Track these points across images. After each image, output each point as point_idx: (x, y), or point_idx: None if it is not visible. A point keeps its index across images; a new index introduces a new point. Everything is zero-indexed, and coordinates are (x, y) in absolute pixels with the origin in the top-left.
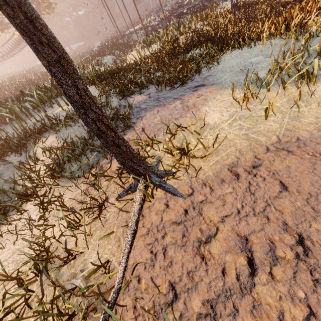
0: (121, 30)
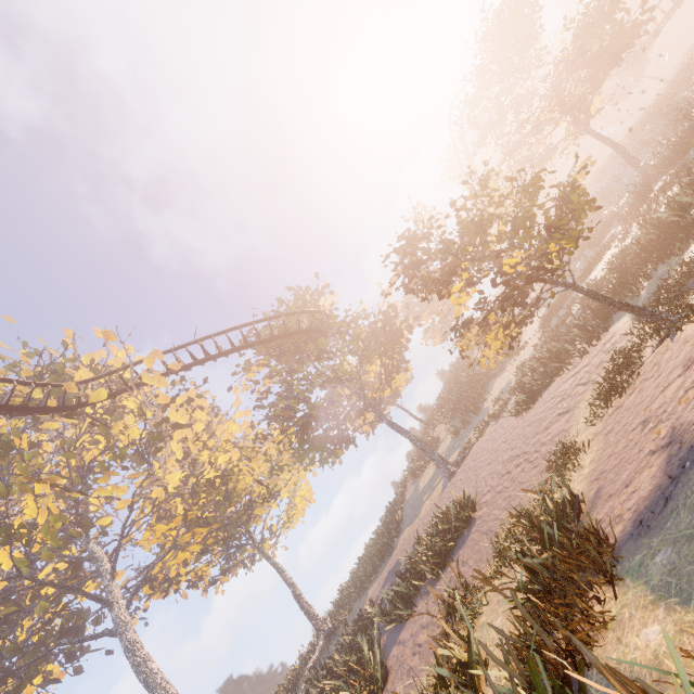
0: None
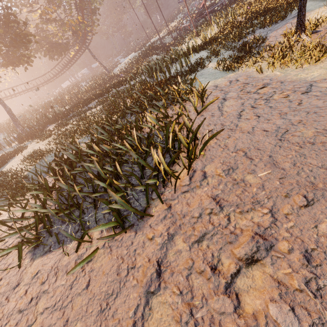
0: (141, 42)
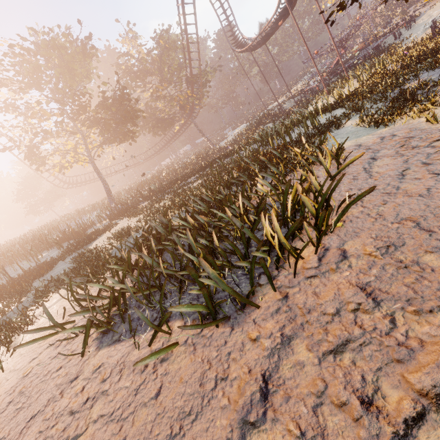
0: (255, 111)
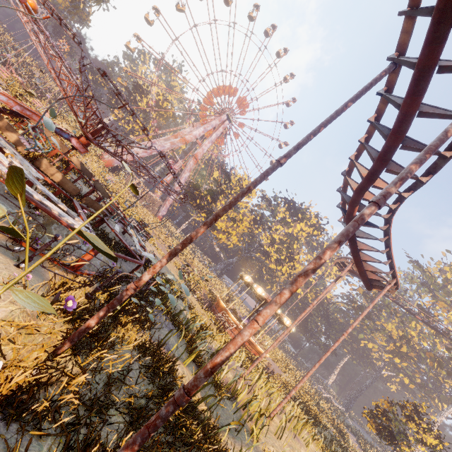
0: None
